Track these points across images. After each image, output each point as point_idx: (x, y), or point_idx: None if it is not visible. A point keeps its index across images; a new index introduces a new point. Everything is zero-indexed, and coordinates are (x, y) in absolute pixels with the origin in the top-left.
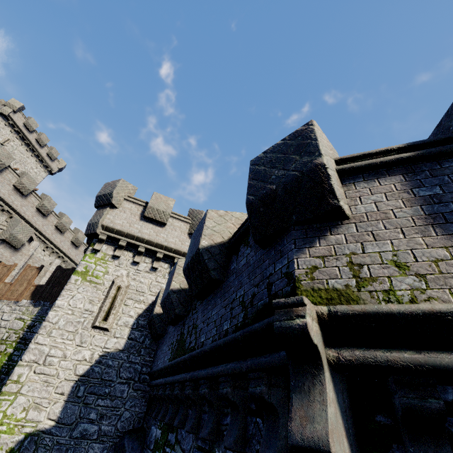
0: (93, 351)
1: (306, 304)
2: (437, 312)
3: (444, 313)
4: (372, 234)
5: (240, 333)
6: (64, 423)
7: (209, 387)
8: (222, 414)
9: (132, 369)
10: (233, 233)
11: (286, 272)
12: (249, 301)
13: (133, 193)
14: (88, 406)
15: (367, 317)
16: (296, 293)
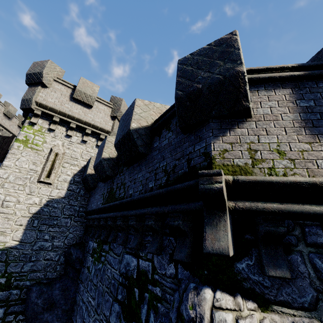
0: (41, 198)
1: (222, 175)
2: (298, 182)
3: (301, 183)
4: (266, 130)
5: (164, 190)
6: (25, 242)
7: (136, 221)
8: (144, 235)
9: (72, 209)
10: (155, 120)
11: (204, 152)
12: (171, 170)
13: (61, 75)
14: (42, 232)
15: (256, 183)
16: (211, 167)
